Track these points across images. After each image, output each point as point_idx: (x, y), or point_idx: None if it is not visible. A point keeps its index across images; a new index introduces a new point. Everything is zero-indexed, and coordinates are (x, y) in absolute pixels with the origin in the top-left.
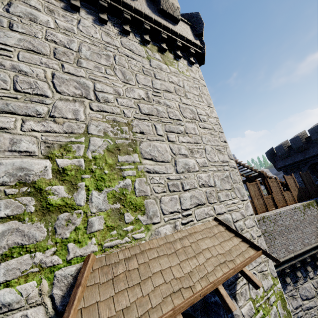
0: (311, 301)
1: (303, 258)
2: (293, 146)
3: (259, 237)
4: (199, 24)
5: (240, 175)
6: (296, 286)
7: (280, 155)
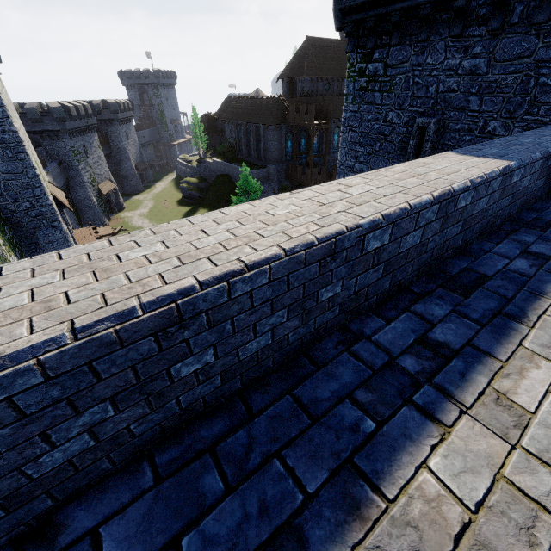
0: None
1: None
2: None
3: None
4: None
5: None
6: None
7: None
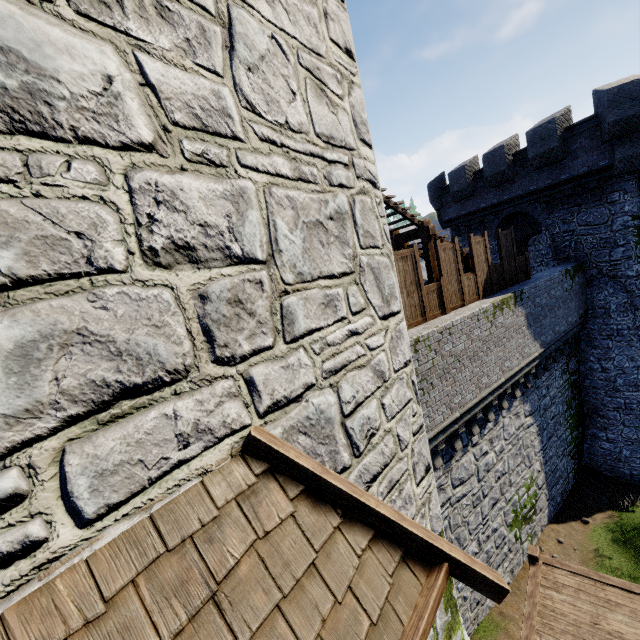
0: (467, 484)
1: (472, 414)
2: (487, 172)
3: (417, 435)
4: None
5: None
6: (449, 468)
7: (456, 192)
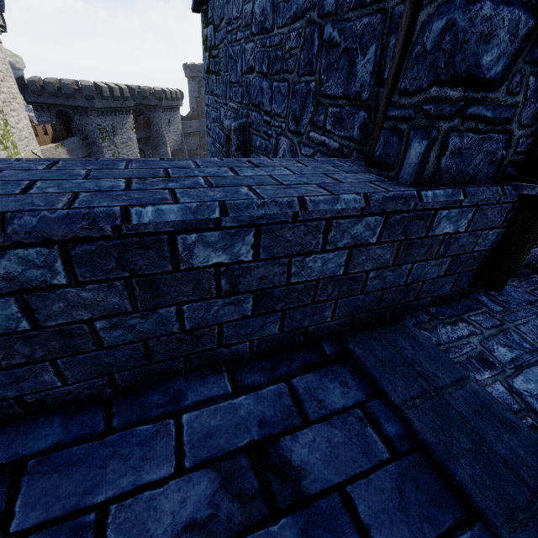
0: None
1: None
2: (47, 90)
3: None
4: (2, 1)
5: None
6: None
7: (33, 91)
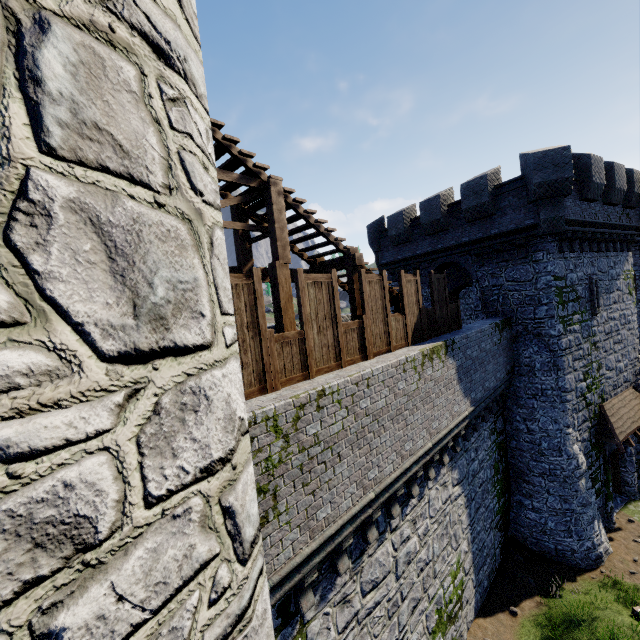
0: (381, 587)
1: (392, 492)
2: (424, 219)
3: None
4: None
5: (287, 245)
6: (359, 567)
7: (393, 236)
